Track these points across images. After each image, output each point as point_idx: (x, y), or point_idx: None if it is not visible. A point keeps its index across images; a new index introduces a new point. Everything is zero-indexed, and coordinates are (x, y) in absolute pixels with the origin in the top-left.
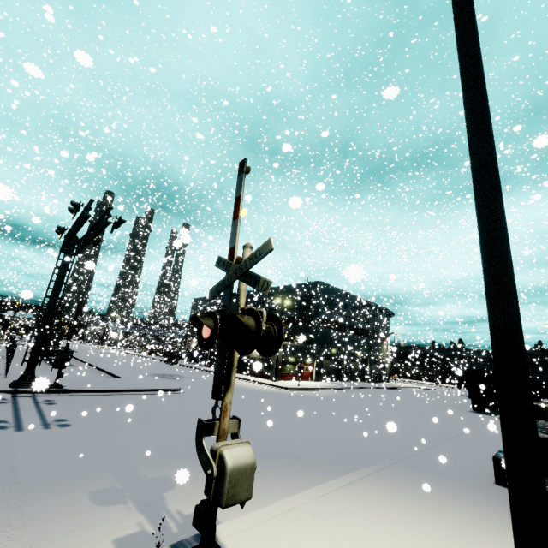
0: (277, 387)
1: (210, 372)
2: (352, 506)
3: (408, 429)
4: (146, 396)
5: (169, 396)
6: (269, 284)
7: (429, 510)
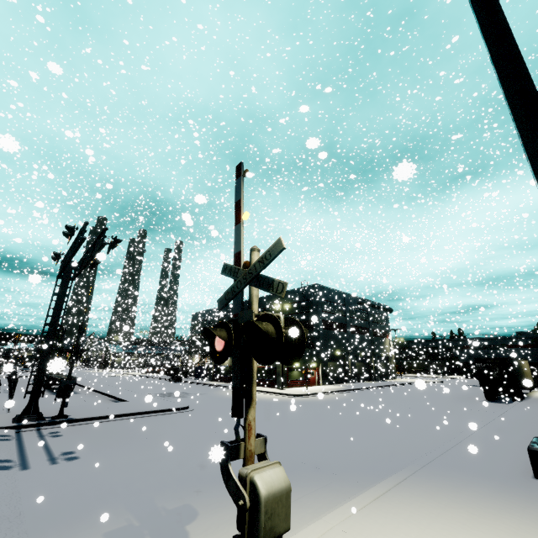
0: (286, 395)
1: (215, 386)
2: (392, 521)
3: (427, 426)
4: (154, 417)
5: (178, 415)
6: (284, 286)
7: (475, 517)
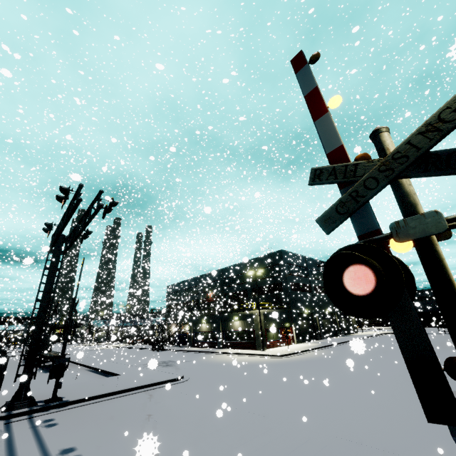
0: (270, 356)
1: (198, 352)
2: None
3: None
4: (152, 391)
5: (176, 386)
6: None
7: None
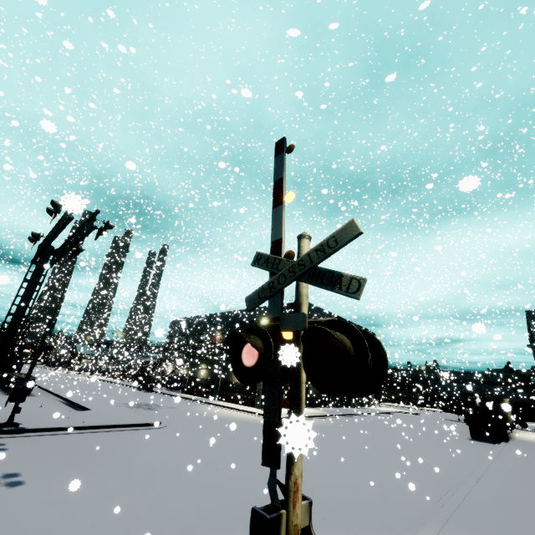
0: None
1: (189, 400)
2: None
3: (424, 466)
4: (121, 433)
5: (149, 432)
6: (362, 283)
7: None
